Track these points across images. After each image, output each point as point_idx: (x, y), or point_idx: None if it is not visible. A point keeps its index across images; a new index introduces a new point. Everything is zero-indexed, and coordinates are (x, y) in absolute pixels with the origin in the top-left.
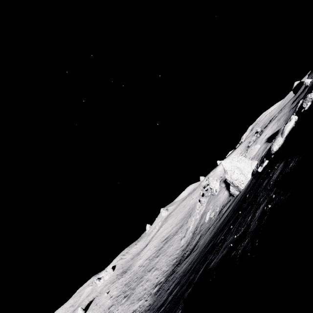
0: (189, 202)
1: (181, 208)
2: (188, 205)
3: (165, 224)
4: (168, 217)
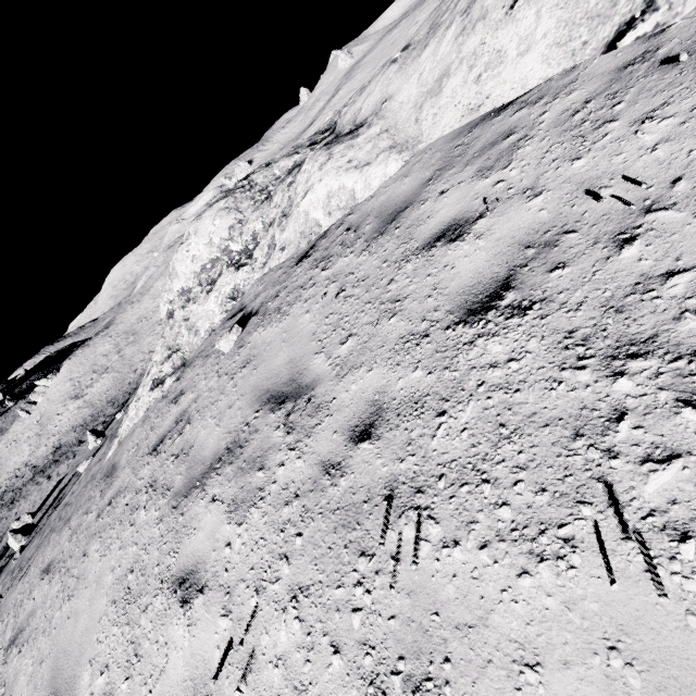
0: (407, 33)
1: (386, 48)
2: (404, 39)
3: (350, 83)
4: (355, 70)
